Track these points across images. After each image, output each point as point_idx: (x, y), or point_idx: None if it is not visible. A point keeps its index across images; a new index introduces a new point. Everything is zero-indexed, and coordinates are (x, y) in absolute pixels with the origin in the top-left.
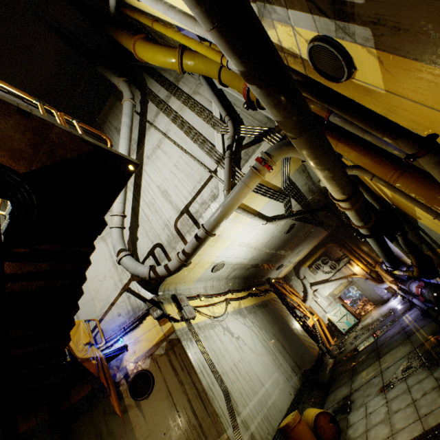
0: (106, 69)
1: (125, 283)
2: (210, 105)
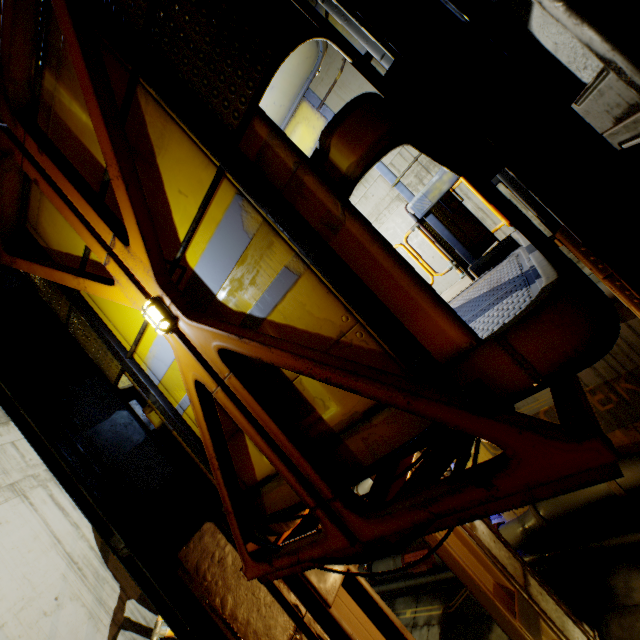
0: None
1: (114, 608)
2: None
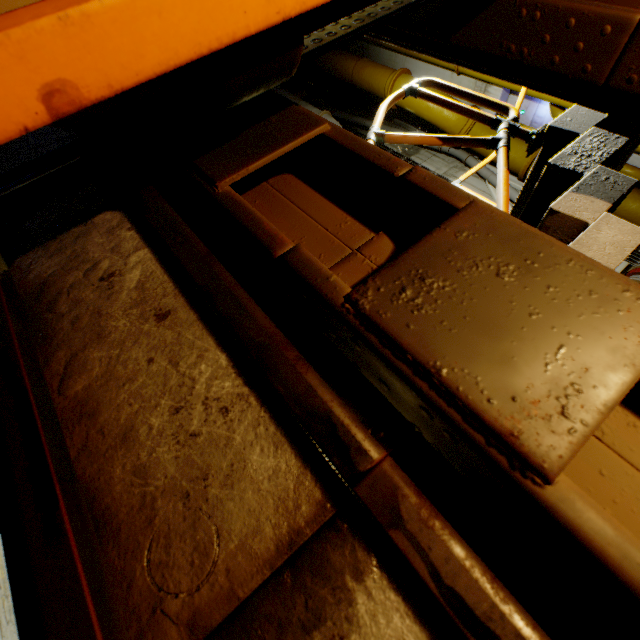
0: (287, 92)
1: None
2: (484, 195)
